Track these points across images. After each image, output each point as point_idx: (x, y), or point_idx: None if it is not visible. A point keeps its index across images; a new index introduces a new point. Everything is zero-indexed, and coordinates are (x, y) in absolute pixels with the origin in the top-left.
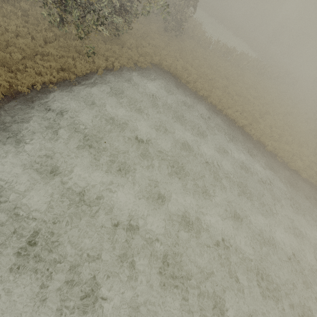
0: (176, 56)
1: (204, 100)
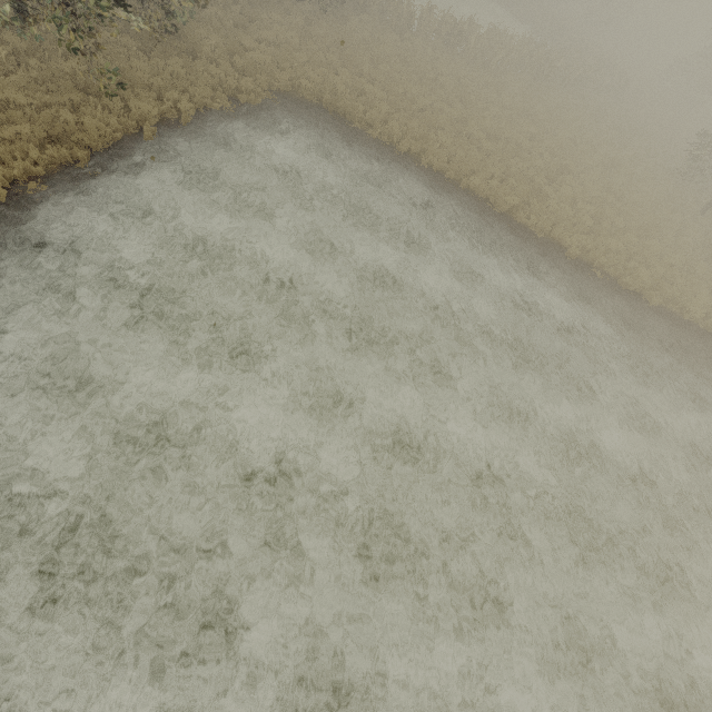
0: (330, 62)
1: (414, 164)
